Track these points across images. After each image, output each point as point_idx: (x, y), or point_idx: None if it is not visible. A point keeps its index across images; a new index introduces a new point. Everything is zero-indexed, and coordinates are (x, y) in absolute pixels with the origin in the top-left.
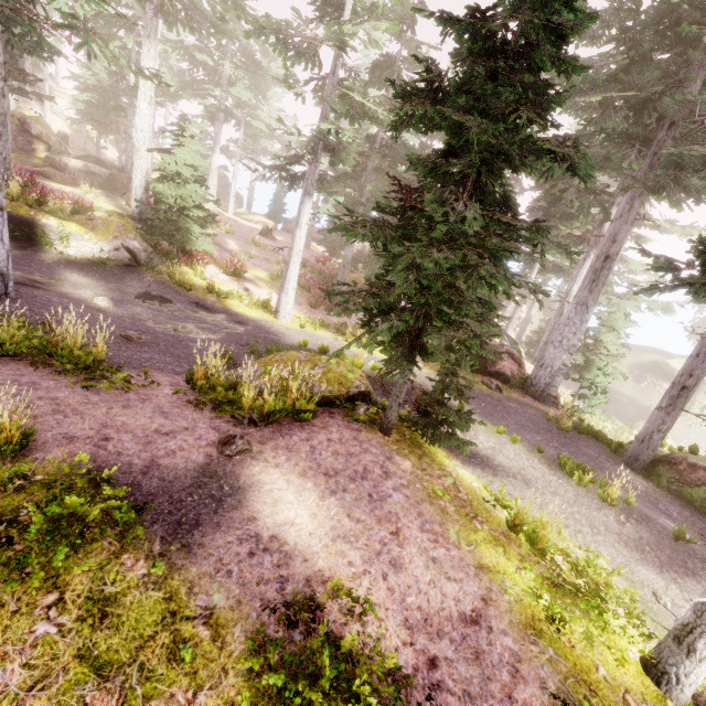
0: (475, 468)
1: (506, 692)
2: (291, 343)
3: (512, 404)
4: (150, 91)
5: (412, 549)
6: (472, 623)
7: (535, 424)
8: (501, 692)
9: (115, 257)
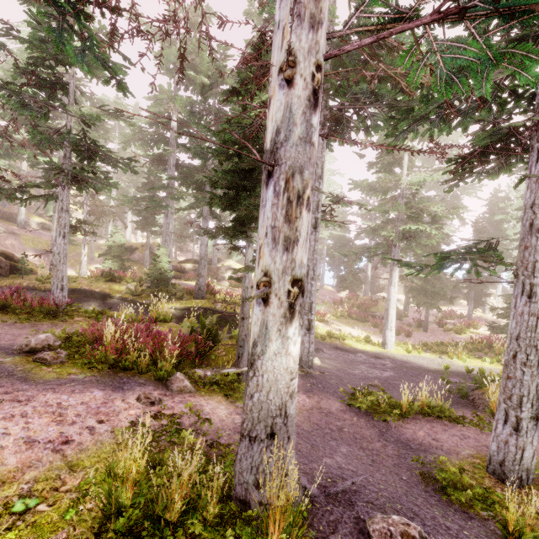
0: None
1: None
2: (433, 368)
3: None
4: None
5: None
6: None
7: None
8: None
9: None
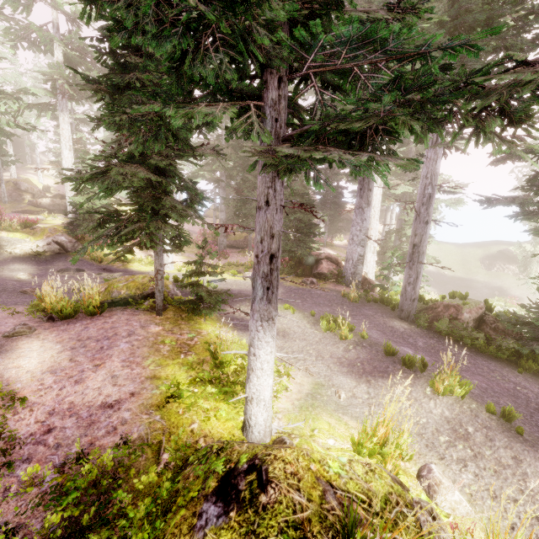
0: (246, 332)
1: (92, 441)
2: None
3: (319, 291)
4: (69, 142)
5: (101, 372)
6: (107, 407)
7: (331, 301)
8: (88, 442)
9: (48, 249)
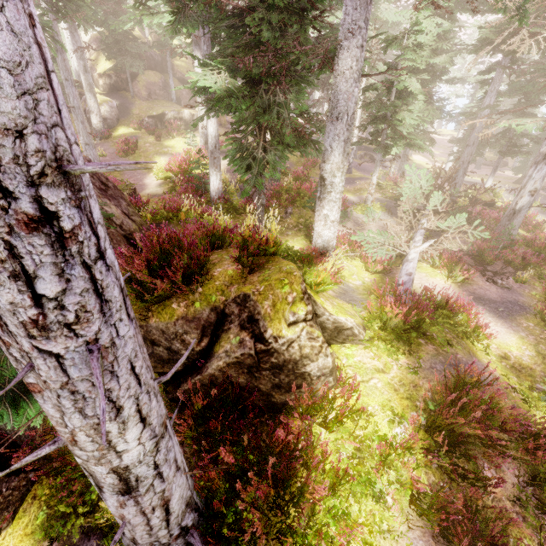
0: None
1: None
2: None
3: None
4: None
5: None
6: None
7: None
8: None
9: None
